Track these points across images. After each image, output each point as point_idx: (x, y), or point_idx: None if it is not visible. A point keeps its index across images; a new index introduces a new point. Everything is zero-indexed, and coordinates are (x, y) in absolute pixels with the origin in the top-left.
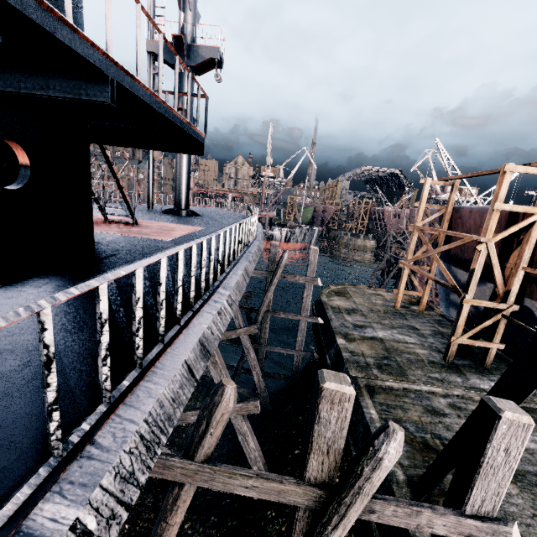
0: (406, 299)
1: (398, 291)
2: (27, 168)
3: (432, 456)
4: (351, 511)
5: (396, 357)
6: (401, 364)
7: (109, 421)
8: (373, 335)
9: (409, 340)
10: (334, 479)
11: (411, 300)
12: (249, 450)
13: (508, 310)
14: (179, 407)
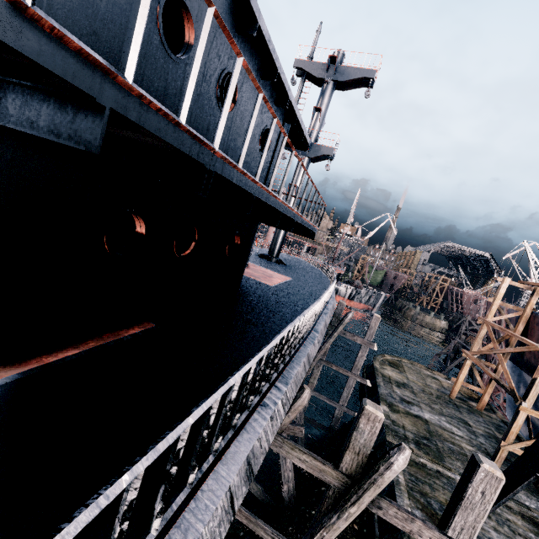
0: (465, 393)
1: (457, 380)
2: (237, 245)
3: None
4: (366, 495)
5: (437, 441)
6: (441, 450)
7: (285, 370)
8: (419, 414)
9: (457, 432)
10: (358, 475)
11: (471, 395)
12: (285, 468)
13: None
14: (302, 378)
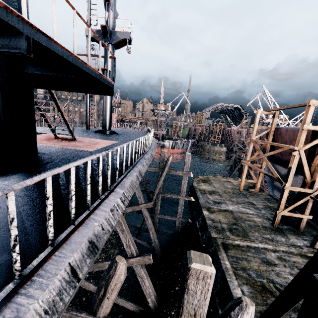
0: (246, 185)
1: (241, 180)
2: None
3: (268, 296)
4: None
5: (241, 223)
6: (245, 228)
7: None
8: (226, 208)
9: (249, 211)
10: None
11: (249, 185)
12: (145, 288)
13: (314, 193)
14: (53, 317)
